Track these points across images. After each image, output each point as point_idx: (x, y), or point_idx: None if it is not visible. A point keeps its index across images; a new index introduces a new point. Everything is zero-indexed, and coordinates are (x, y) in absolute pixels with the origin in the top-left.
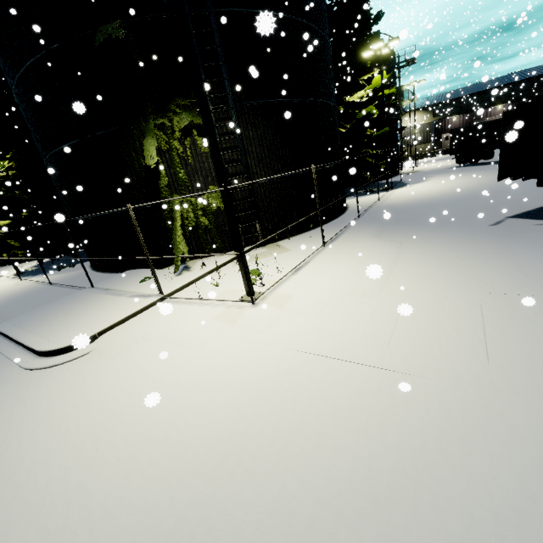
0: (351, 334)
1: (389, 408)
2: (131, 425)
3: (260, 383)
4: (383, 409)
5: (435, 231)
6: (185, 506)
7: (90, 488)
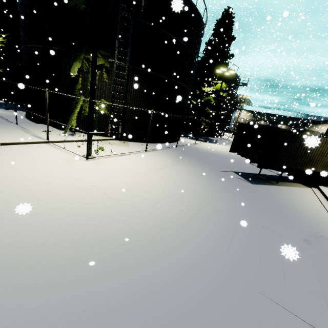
0: (114, 184)
1: (97, 207)
2: None
3: (57, 185)
4: (94, 207)
5: (198, 164)
6: None
7: None
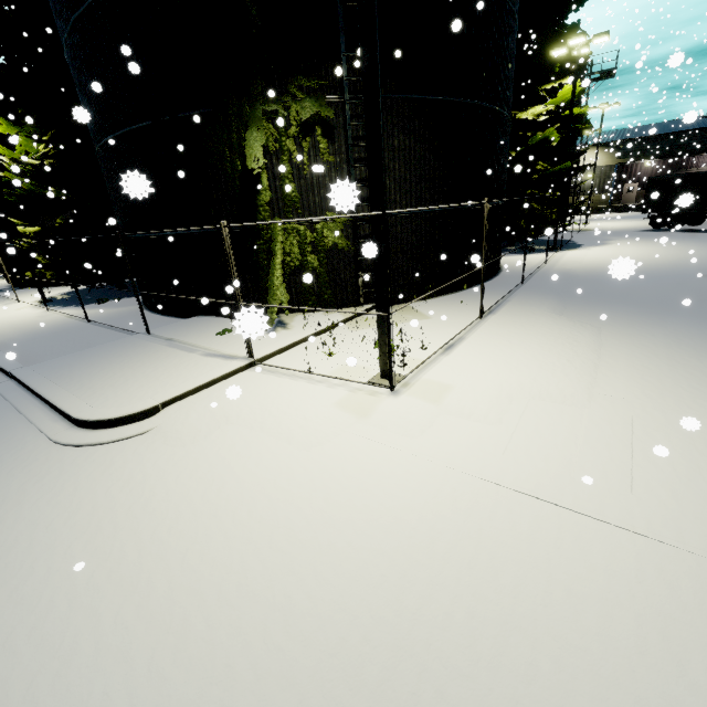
0: (562, 463)
1: (670, 610)
2: (224, 566)
3: (427, 526)
4: (661, 610)
5: (648, 317)
6: None
7: (167, 675)
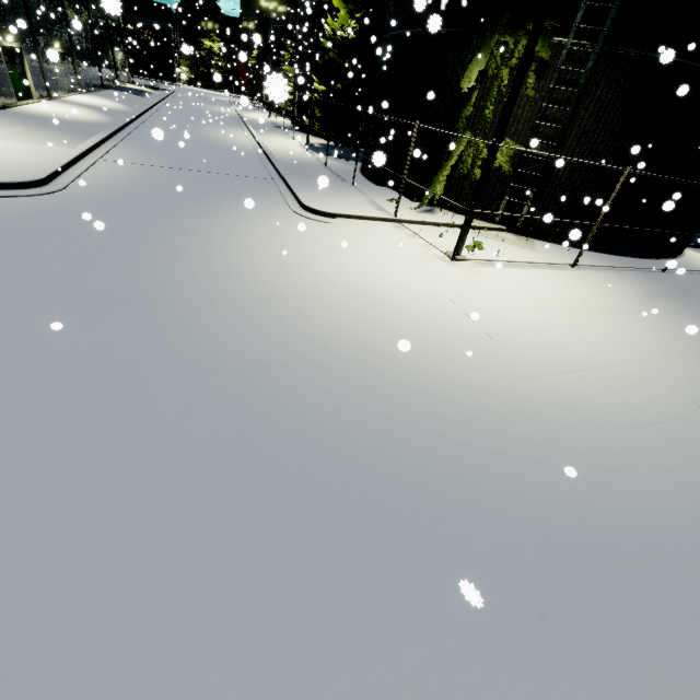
0: (494, 313)
1: (462, 340)
2: (330, 263)
3: (408, 292)
4: (459, 338)
5: None
6: (335, 297)
7: (302, 269)
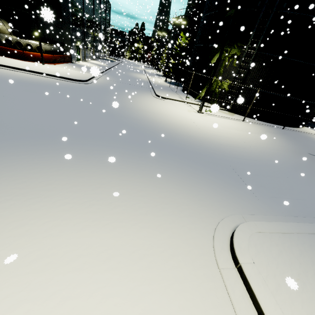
0: (203, 124)
1: (188, 125)
2: (159, 107)
3: (179, 116)
4: (188, 125)
5: (287, 142)
6: (157, 112)
7: (150, 107)
